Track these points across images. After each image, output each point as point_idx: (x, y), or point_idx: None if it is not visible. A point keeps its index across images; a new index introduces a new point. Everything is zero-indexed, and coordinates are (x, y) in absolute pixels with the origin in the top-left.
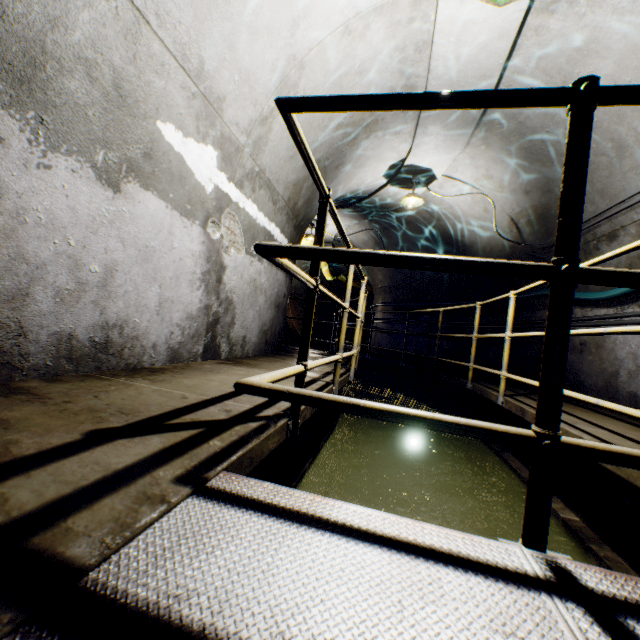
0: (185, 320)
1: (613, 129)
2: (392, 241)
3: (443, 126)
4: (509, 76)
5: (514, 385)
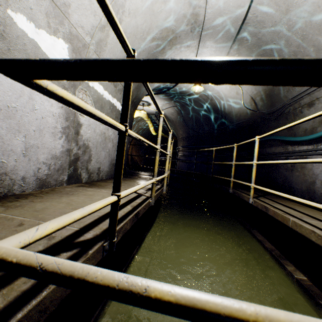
0: (50, 159)
1: (315, 38)
2: (187, 112)
3: (214, 41)
4: (254, 7)
5: (254, 189)
